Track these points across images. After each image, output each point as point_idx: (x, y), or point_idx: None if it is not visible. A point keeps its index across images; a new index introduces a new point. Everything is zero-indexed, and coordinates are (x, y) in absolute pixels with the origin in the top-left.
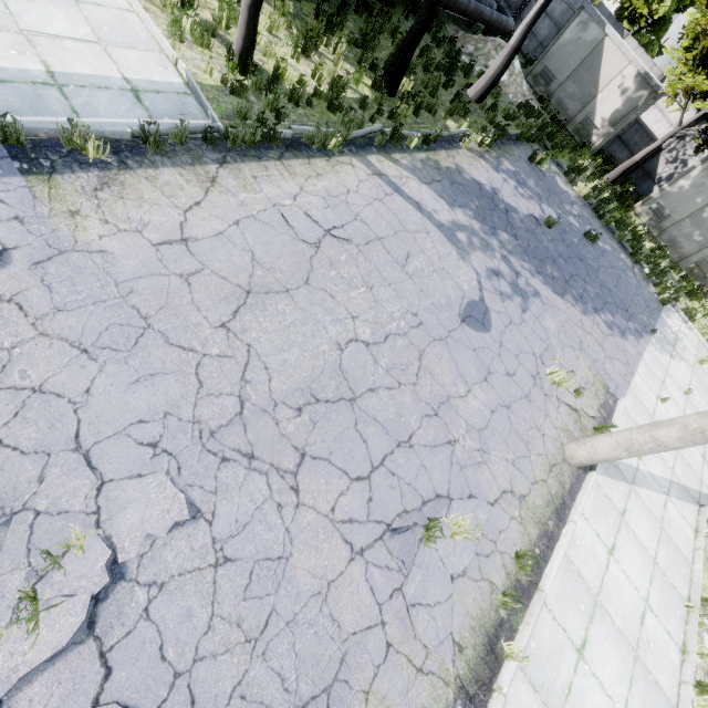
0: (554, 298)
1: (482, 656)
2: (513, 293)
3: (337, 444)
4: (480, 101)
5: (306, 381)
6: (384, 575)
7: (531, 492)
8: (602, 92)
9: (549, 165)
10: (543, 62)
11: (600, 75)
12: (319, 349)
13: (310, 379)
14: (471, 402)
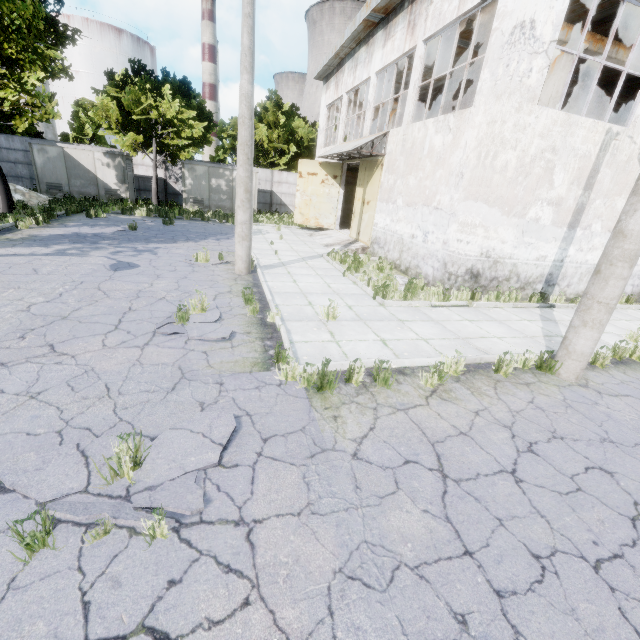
0: (171, 245)
1: (263, 328)
2: (140, 253)
3: (75, 332)
4: (12, 211)
5: (11, 329)
6: (173, 342)
7: (233, 289)
8: (97, 173)
9: (106, 214)
10: (42, 182)
11: (85, 167)
12: (4, 318)
13: (14, 327)
14: (158, 285)
